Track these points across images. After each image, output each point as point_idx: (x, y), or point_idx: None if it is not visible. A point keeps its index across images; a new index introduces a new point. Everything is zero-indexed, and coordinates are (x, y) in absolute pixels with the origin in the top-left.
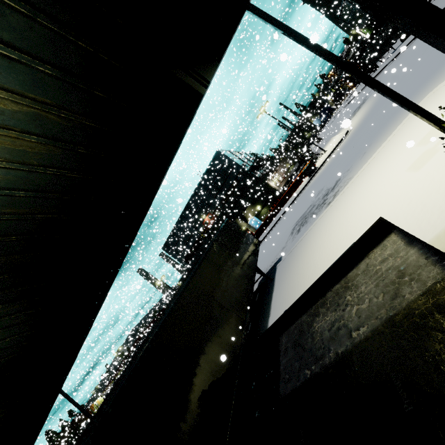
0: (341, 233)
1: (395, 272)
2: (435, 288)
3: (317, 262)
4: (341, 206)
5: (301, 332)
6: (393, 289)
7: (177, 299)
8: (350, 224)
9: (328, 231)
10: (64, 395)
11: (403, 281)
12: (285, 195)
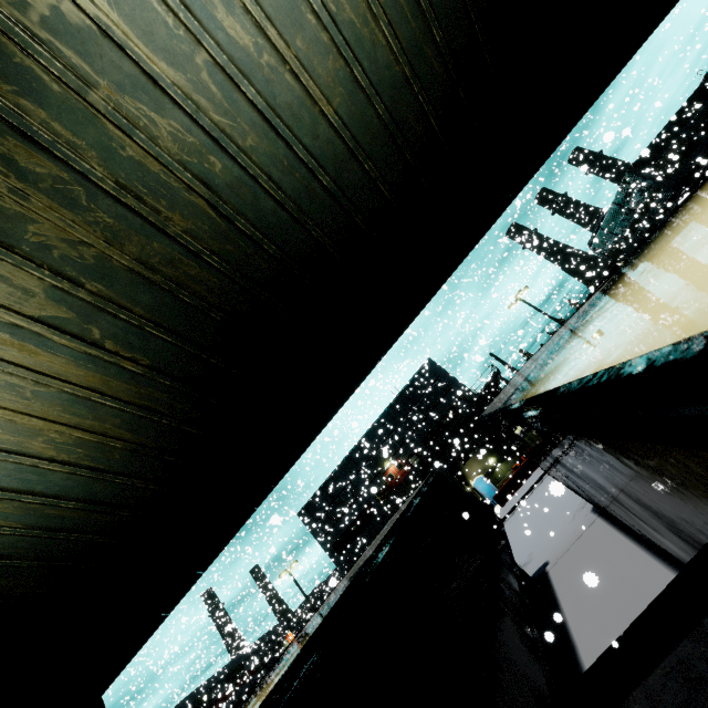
0: None
1: None
2: None
3: None
4: None
5: None
6: None
7: None
8: None
9: None
10: (99, 707)
11: None
12: None
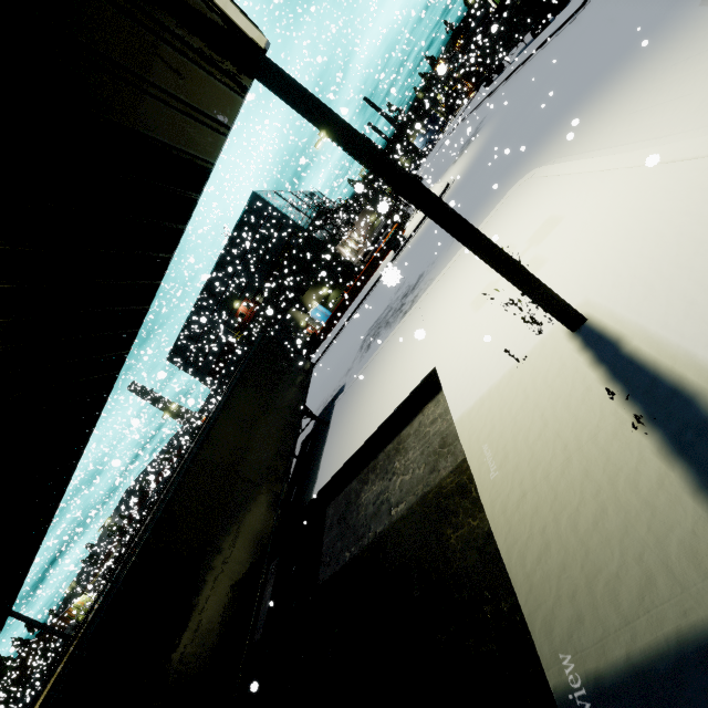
0: (401, 375)
1: (439, 440)
2: (462, 466)
3: (373, 412)
4: (411, 330)
5: (348, 503)
6: (433, 461)
7: (178, 483)
8: (411, 365)
9: (392, 365)
10: (14, 615)
11: (443, 452)
12: (362, 275)
